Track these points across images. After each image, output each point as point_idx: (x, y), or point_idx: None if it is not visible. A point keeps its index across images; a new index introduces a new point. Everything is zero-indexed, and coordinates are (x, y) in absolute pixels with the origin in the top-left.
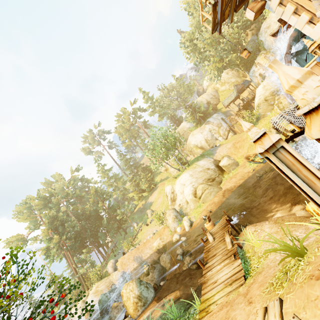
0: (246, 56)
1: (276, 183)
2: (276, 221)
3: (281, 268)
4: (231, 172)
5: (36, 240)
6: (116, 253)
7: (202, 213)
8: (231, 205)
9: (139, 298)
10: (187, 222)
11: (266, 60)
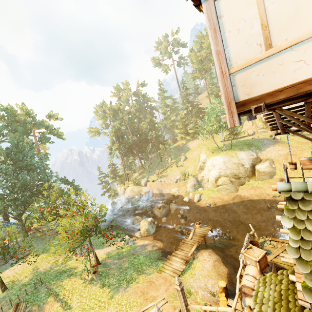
0: (290, 169)
1: (273, 224)
2: (215, 266)
3: None
4: (258, 182)
5: (105, 134)
6: (150, 170)
7: (210, 199)
8: (231, 210)
9: (147, 230)
10: (197, 198)
11: None
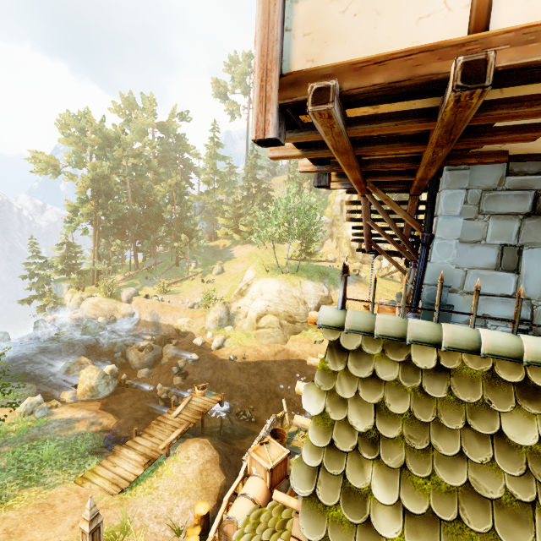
0: None
1: None
2: (204, 471)
3: (111, 528)
4: (320, 334)
5: (72, 179)
6: (150, 276)
7: (240, 348)
8: (267, 372)
9: (91, 390)
10: (218, 342)
11: None
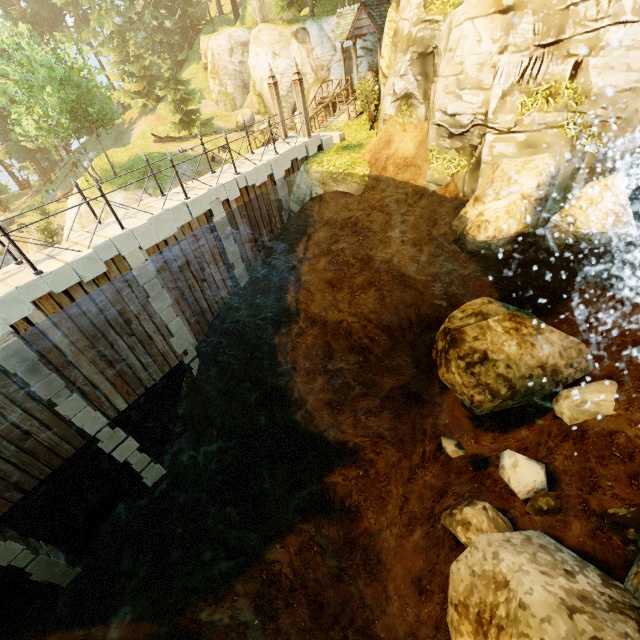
0: None
1: None
2: None
3: None
4: None
5: None
6: (52, 188)
7: None
8: None
9: None
10: None
11: (389, 48)
